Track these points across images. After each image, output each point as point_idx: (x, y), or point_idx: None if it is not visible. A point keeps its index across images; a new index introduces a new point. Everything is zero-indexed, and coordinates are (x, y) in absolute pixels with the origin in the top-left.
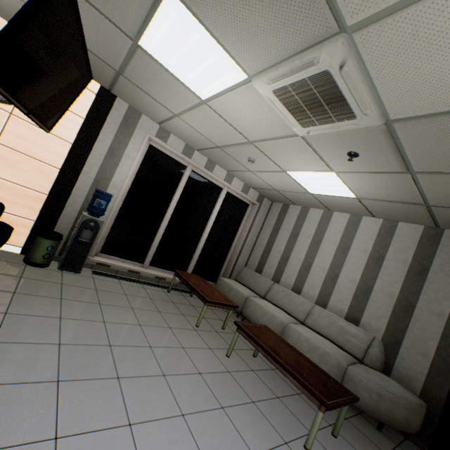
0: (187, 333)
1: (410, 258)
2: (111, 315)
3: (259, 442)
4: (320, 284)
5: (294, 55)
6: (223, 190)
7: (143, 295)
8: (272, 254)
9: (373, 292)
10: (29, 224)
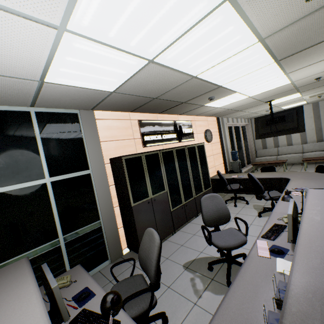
0: None
1: None
2: None
3: None
4: (299, 137)
5: (322, 90)
6: (240, 126)
7: None
8: (267, 139)
9: (322, 129)
10: None
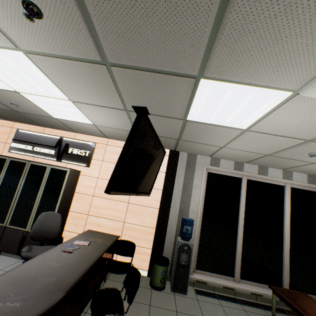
0: None
1: None
2: None
3: None
4: None
5: None
6: (286, 187)
7: None
8: None
9: None
10: (149, 252)
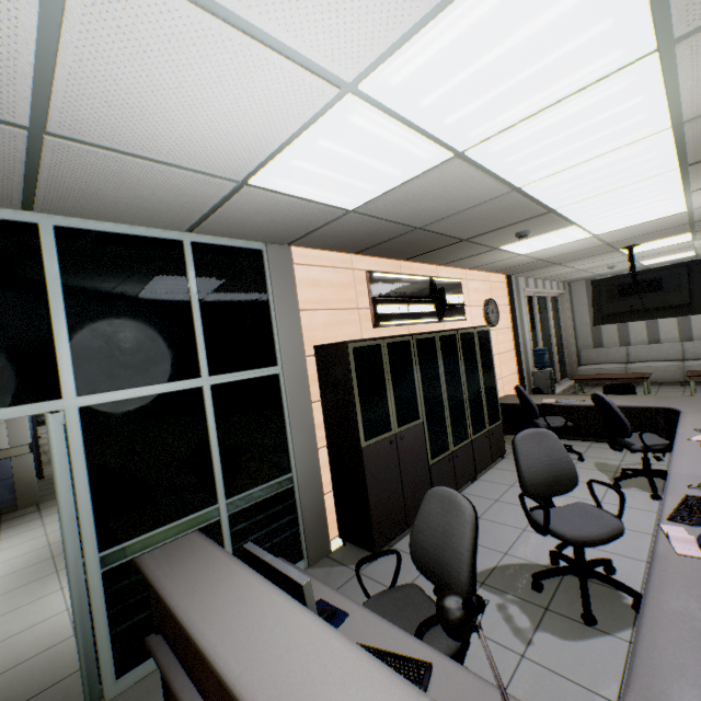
0: None
1: None
2: None
3: None
4: (675, 326)
5: None
6: (548, 298)
7: None
8: (604, 327)
9: None
10: None
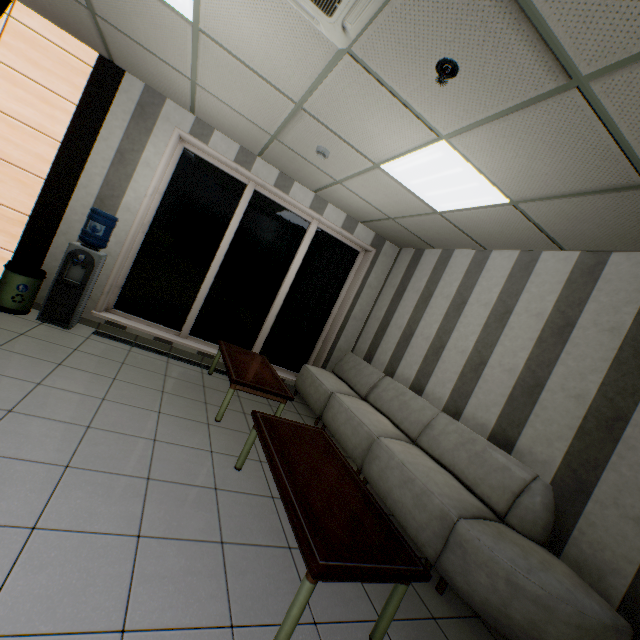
0: (186, 425)
1: (628, 321)
2: (63, 379)
3: (164, 610)
4: (455, 377)
5: None
6: (311, 226)
7: (156, 369)
8: (389, 331)
9: (544, 391)
10: (8, 257)
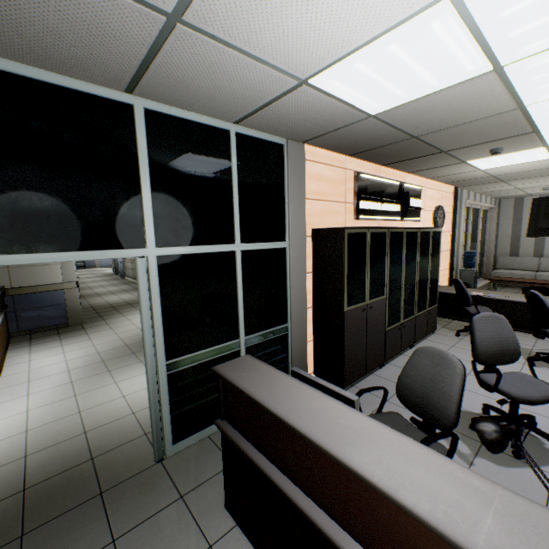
0: None
1: None
2: None
3: None
4: None
5: None
6: (481, 210)
7: None
8: (523, 239)
9: None
10: None
